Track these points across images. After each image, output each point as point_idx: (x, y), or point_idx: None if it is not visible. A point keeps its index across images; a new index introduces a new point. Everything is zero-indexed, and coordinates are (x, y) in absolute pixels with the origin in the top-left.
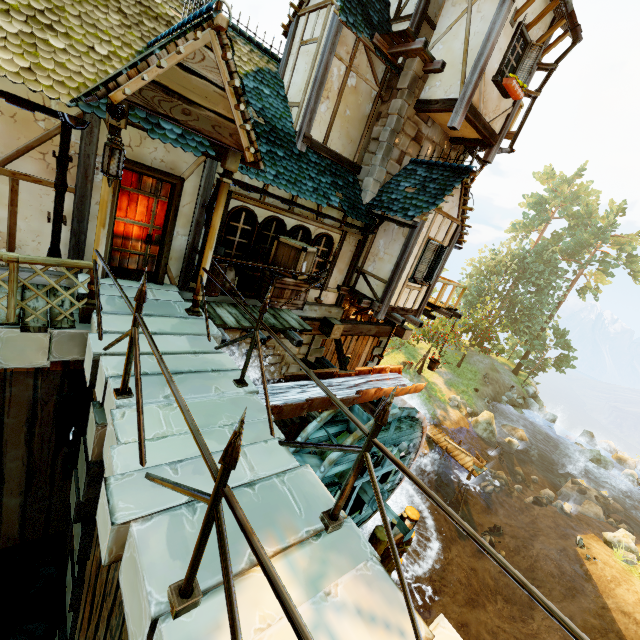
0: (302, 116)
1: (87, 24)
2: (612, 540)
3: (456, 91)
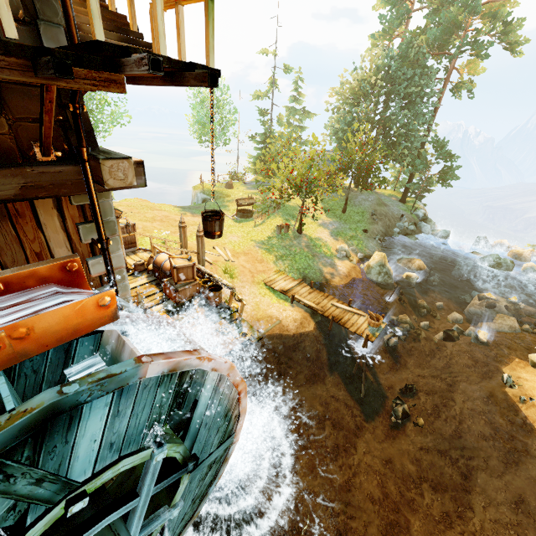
0: None
1: None
2: None
3: None
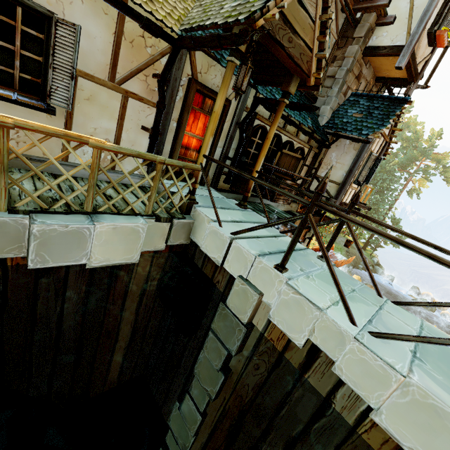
0: None
1: None
2: None
3: (402, 39)
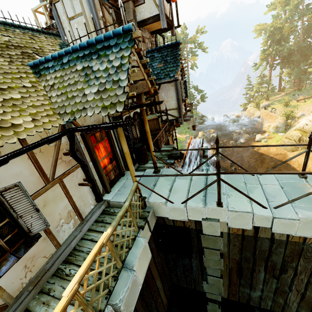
0: None
1: (3, 74)
2: (258, 139)
3: (155, 10)
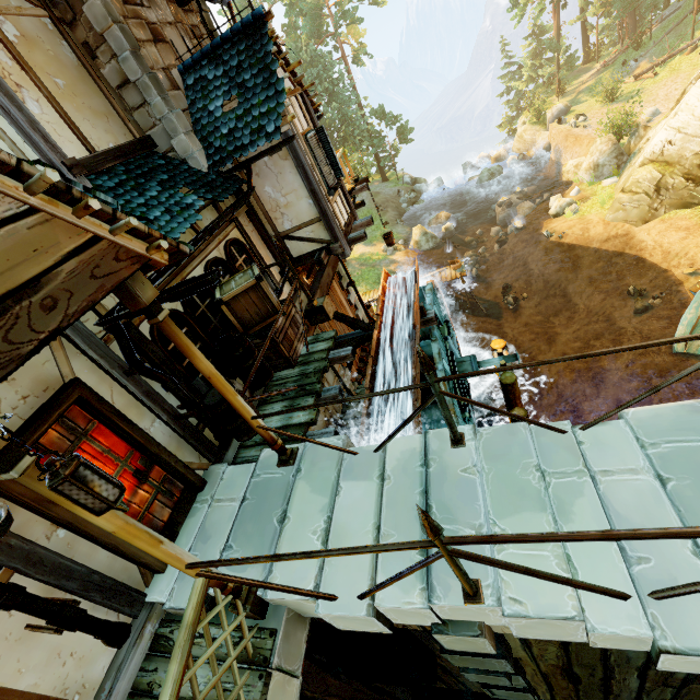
0: (28, 146)
1: None
2: (557, 211)
3: None
